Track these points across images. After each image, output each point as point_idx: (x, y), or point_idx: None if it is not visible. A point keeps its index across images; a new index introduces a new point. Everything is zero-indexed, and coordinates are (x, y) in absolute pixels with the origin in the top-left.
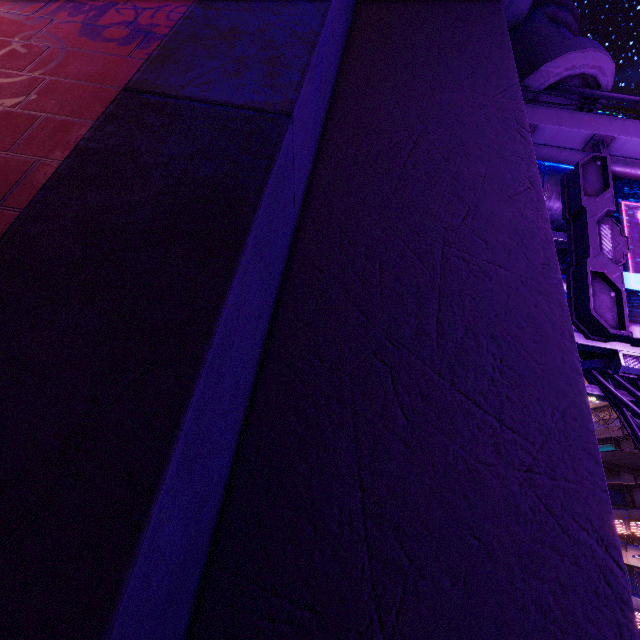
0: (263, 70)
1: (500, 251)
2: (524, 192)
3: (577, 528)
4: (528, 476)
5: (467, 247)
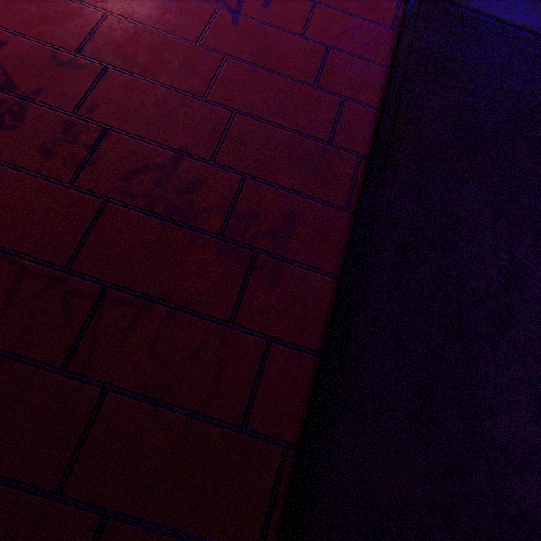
0: None
1: None
2: None
3: None
4: None
5: None
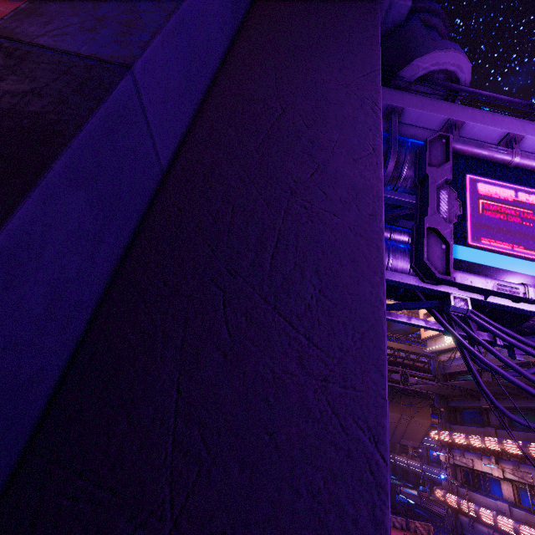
0: (118, 29)
1: (337, 202)
2: (367, 156)
3: (355, 427)
4: (323, 384)
5: (310, 197)
